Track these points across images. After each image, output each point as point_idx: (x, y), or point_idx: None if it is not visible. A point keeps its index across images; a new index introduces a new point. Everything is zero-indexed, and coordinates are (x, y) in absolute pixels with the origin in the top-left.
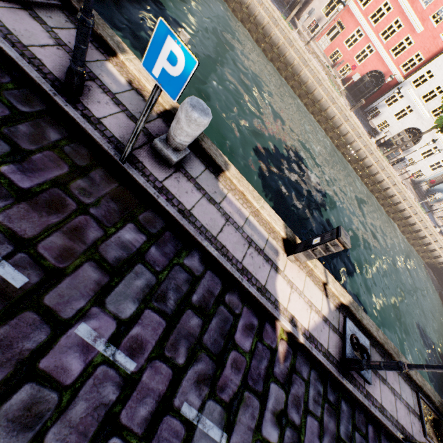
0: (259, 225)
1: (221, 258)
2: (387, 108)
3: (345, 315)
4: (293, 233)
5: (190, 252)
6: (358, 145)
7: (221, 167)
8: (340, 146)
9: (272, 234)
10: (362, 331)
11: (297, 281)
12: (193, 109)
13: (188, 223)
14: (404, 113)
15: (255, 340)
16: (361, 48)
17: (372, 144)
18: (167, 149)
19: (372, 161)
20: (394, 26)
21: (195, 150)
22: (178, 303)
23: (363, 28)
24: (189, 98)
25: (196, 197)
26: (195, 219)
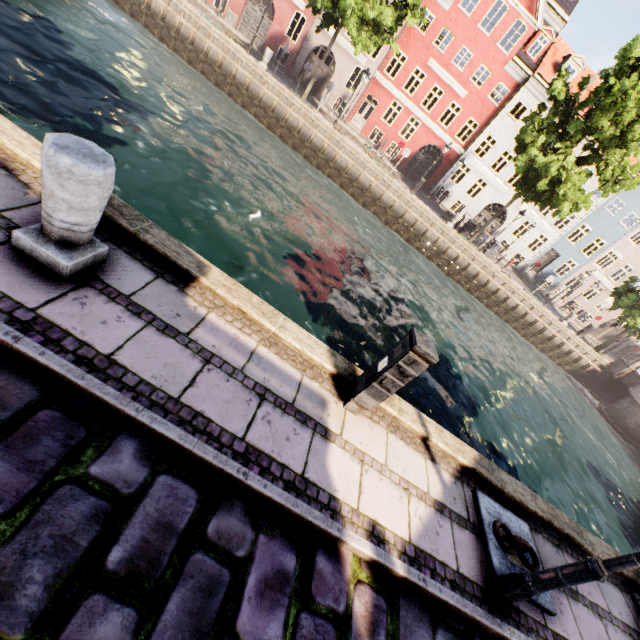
0: (281, 360)
1: (189, 440)
2: (455, 186)
3: (473, 488)
4: (348, 362)
5: (108, 444)
6: (434, 234)
7: (191, 272)
8: (411, 240)
9: (309, 372)
10: (510, 507)
11: (371, 447)
12: (60, 150)
13: (102, 381)
14: (478, 190)
15: (292, 612)
16: (404, 122)
17: (450, 230)
18: (45, 246)
19: (456, 251)
20: (434, 94)
21: (132, 249)
22: (57, 587)
23: (400, 100)
24: (52, 135)
25: (128, 329)
26: (123, 372)
